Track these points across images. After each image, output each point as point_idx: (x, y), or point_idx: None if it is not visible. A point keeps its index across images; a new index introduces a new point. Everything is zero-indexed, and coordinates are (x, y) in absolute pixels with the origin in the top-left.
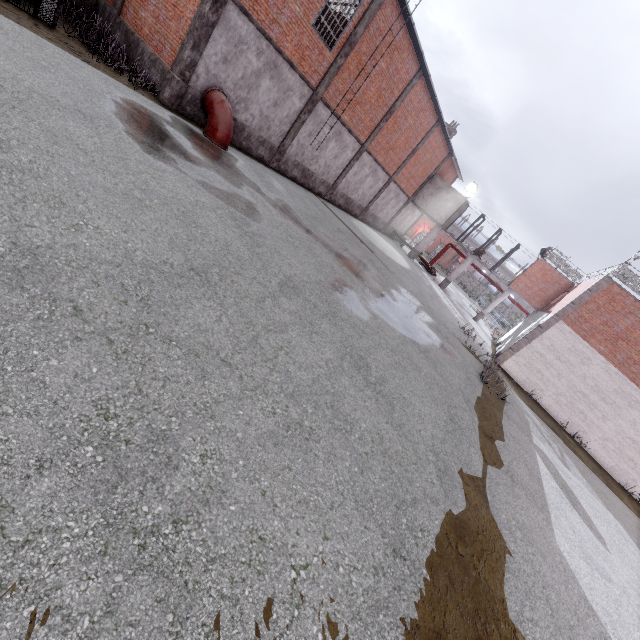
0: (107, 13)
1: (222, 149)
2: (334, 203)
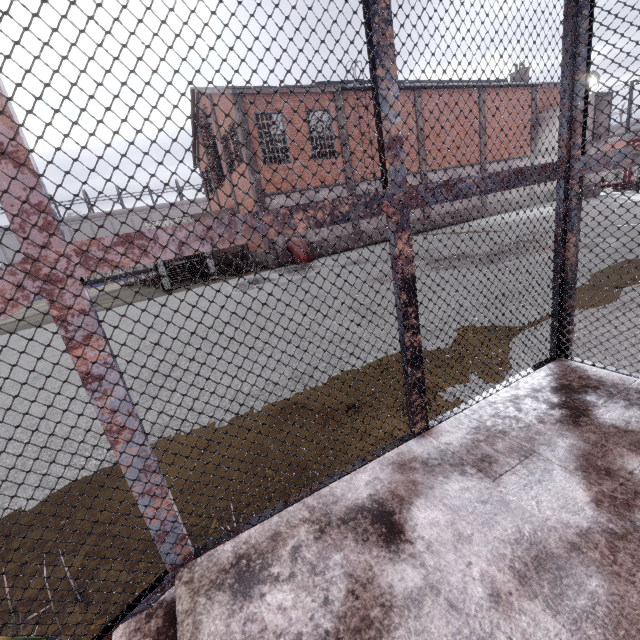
0: (246, 254)
1: (308, 263)
2: (441, 227)
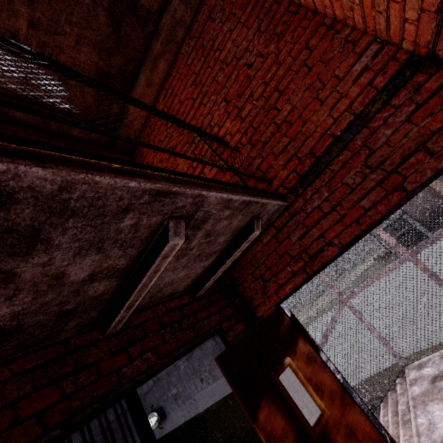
0: None
1: None
2: None
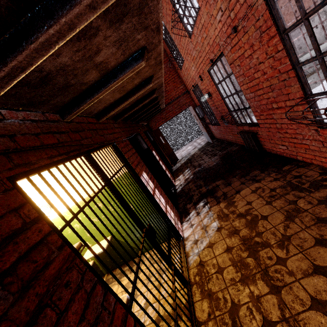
0: None
1: None
2: None
